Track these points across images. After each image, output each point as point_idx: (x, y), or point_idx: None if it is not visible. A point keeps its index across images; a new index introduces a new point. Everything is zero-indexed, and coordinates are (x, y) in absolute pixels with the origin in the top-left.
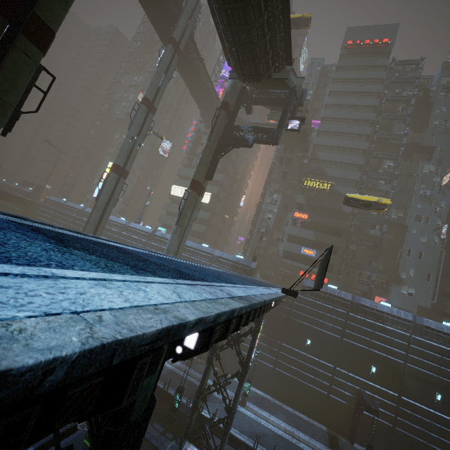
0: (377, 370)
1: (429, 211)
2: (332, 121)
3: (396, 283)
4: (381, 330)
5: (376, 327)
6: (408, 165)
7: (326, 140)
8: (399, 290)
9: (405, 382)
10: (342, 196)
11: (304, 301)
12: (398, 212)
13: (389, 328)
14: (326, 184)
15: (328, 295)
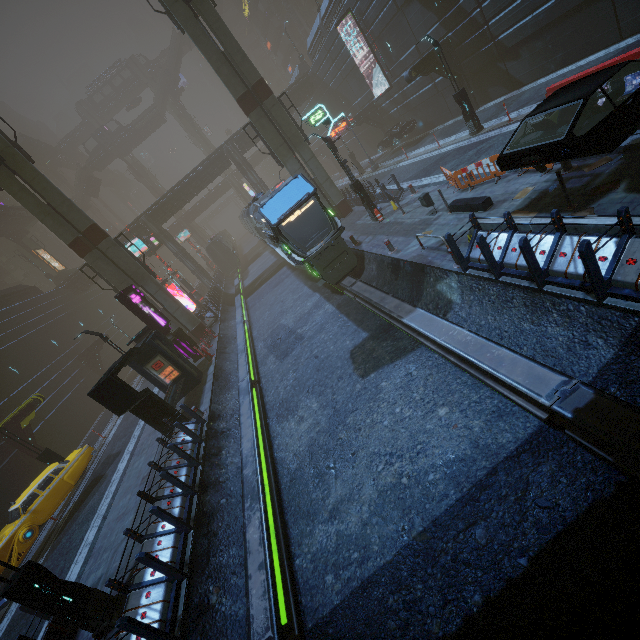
0: None
1: None
2: None
3: None
4: None
5: None
6: None
7: None
8: None
9: None
10: None
11: None
12: None
13: None
14: (245, 2)
15: None
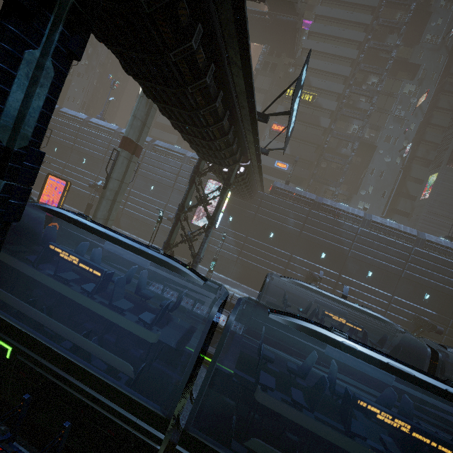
0: (326, 256)
1: (399, 132)
2: (326, 21)
3: (355, 199)
4: (335, 224)
5: (332, 221)
6: (391, 83)
7: (316, 44)
8: (356, 205)
9: (346, 265)
10: (322, 110)
11: (271, 200)
12: (371, 132)
13: (343, 222)
14: (309, 95)
15: (295, 195)
